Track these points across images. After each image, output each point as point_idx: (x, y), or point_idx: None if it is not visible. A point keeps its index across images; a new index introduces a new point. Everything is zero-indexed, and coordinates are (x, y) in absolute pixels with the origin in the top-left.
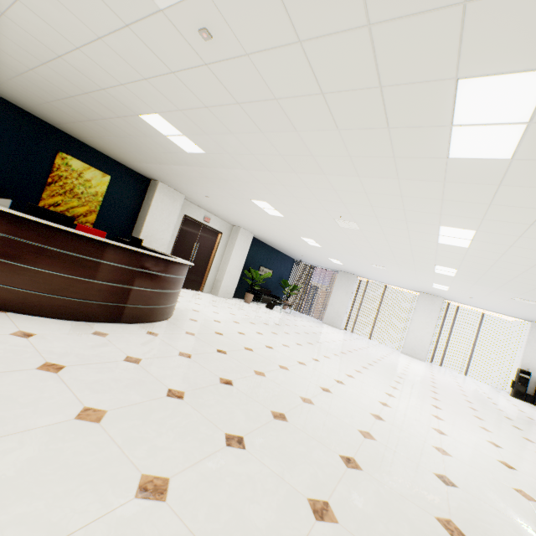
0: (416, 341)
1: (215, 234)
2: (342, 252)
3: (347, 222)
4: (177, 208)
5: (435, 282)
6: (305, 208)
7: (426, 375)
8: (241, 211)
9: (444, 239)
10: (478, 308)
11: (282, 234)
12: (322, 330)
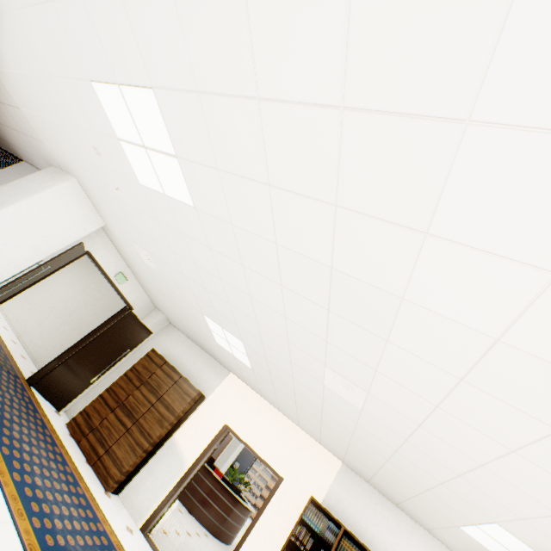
0: None
1: (229, 438)
2: None
3: None
4: None
5: None
6: None
7: None
8: None
9: None
10: None
11: None
12: None
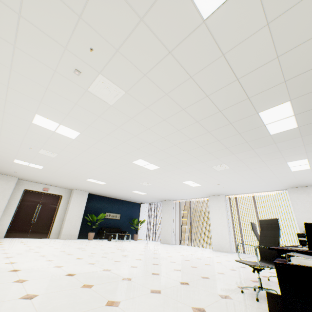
0: (219, 236)
1: (57, 197)
2: (116, 181)
3: (42, 151)
4: (11, 185)
5: (180, 180)
6: (22, 153)
7: (184, 259)
8: (40, 174)
9: (63, 133)
10: (251, 194)
11: (84, 183)
12: (133, 245)
